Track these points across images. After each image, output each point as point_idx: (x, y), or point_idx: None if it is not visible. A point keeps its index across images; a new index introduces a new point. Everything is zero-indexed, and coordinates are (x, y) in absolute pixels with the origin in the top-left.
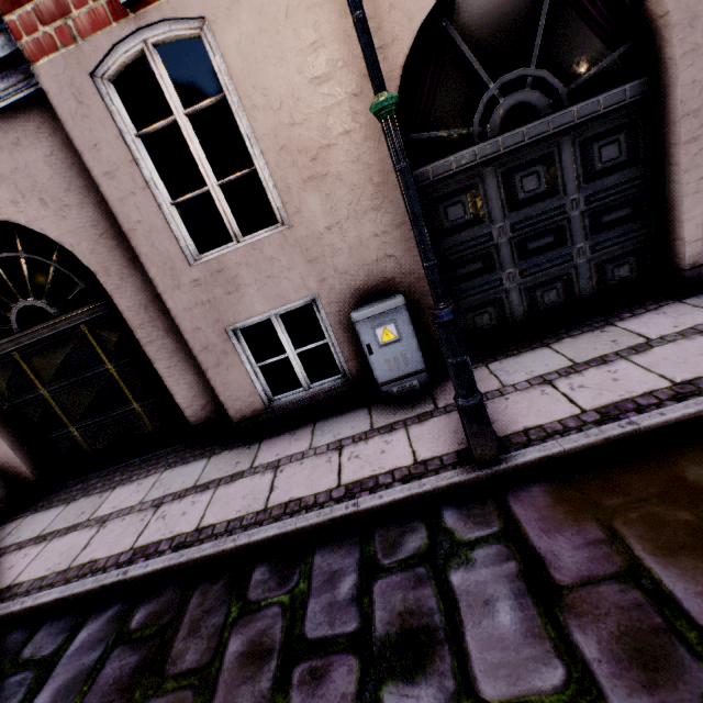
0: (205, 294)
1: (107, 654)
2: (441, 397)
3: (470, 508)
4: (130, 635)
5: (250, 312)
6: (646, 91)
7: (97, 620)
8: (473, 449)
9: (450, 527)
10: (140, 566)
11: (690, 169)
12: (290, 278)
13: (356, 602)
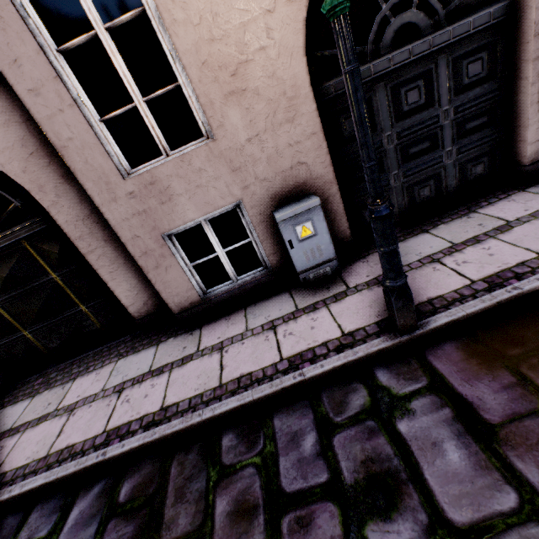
0: (141, 205)
1: (102, 527)
2: (349, 279)
3: (398, 367)
4: (120, 508)
5: (183, 219)
6: (506, 14)
7: (85, 497)
8: (398, 321)
9: (386, 385)
10: (116, 446)
11: (536, 82)
12: (217, 187)
13: (321, 456)
